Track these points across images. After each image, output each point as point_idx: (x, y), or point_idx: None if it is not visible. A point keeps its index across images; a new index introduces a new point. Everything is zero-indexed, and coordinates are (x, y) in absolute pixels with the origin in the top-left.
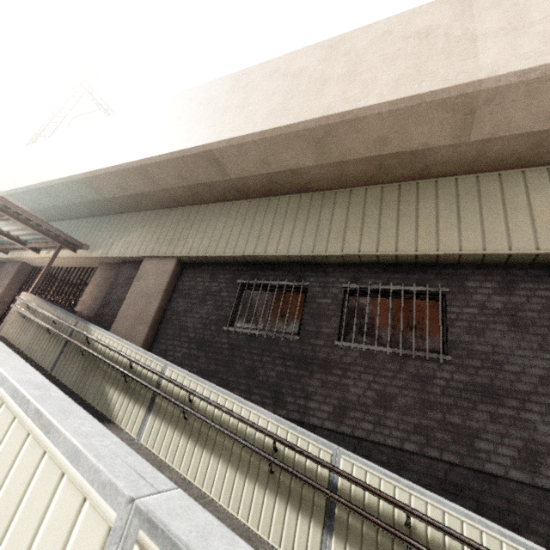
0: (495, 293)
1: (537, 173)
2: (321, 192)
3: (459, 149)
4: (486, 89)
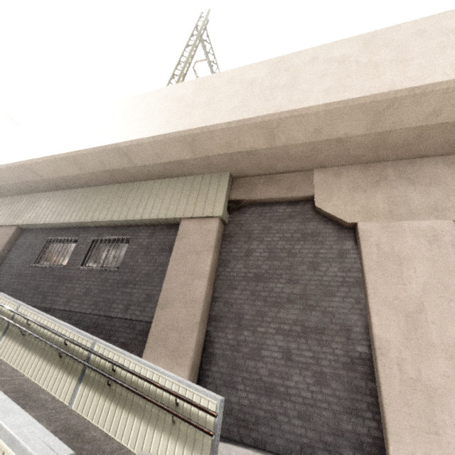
0: (147, 238)
1: (174, 180)
2: (96, 187)
3: (137, 169)
4: (123, 146)
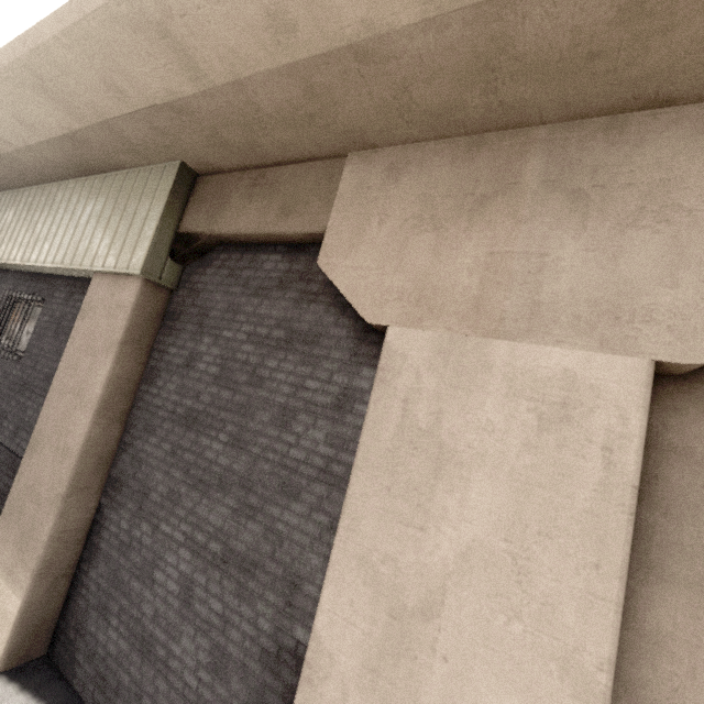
0: (62, 303)
1: (100, 181)
2: (13, 190)
3: (27, 154)
4: None
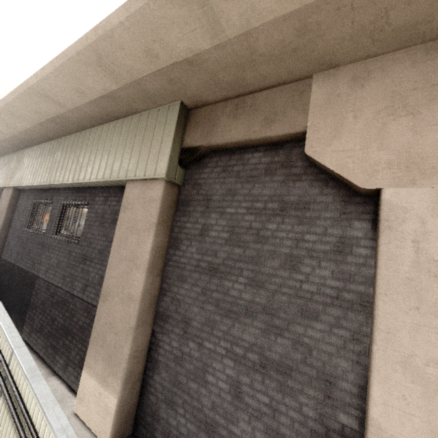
0: (102, 204)
1: (120, 123)
2: (58, 139)
3: (74, 113)
4: (32, 85)
